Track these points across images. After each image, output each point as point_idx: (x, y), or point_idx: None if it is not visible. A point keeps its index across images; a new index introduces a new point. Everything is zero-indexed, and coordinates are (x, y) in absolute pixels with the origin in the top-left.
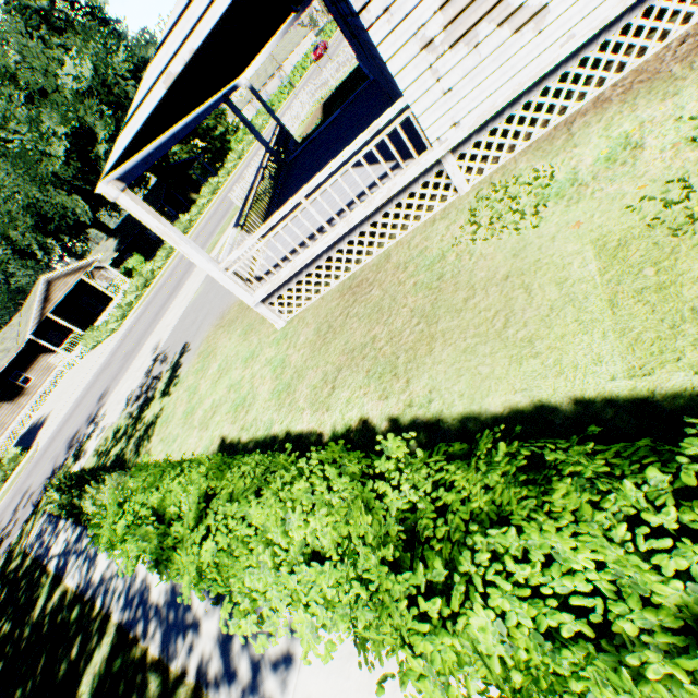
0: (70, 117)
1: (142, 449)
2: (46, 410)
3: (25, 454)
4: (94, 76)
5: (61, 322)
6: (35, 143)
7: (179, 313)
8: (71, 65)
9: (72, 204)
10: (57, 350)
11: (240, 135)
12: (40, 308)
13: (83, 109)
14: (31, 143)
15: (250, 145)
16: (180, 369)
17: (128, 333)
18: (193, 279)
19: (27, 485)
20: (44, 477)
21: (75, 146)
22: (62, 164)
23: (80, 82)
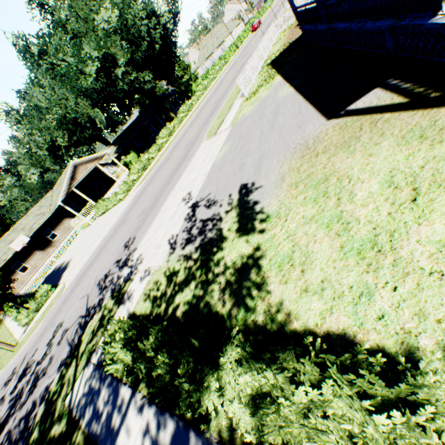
0: (101, 46)
1: (252, 302)
2: (66, 258)
3: (53, 290)
4: (118, 21)
5: (81, 194)
6: (76, 64)
7: (204, 170)
8: (104, 13)
9: (94, 114)
10: (77, 214)
11: (199, 81)
12: (68, 183)
13: (110, 42)
14: (73, 63)
15: (211, 82)
16: (257, 205)
17: (136, 198)
18: (206, 148)
19: (59, 320)
20: (76, 314)
21: (102, 70)
22: (92, 81)
23: (109, 23)
